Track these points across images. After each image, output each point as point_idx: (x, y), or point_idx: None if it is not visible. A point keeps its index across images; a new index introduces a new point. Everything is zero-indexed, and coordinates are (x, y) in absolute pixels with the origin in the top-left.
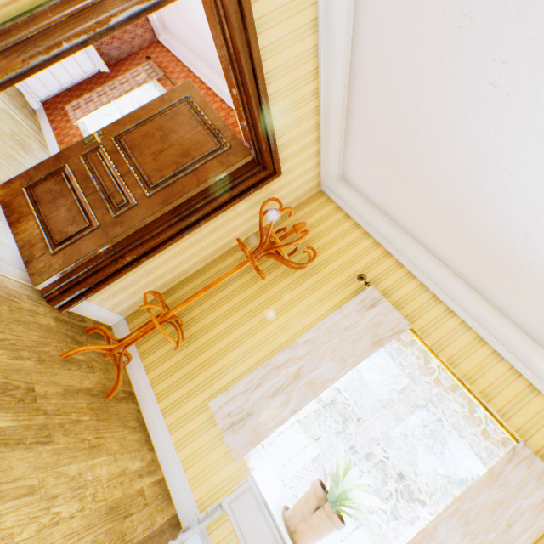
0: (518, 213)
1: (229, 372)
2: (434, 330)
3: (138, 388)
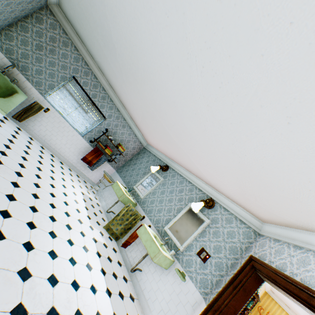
0: None
1: None
2: None
3: None
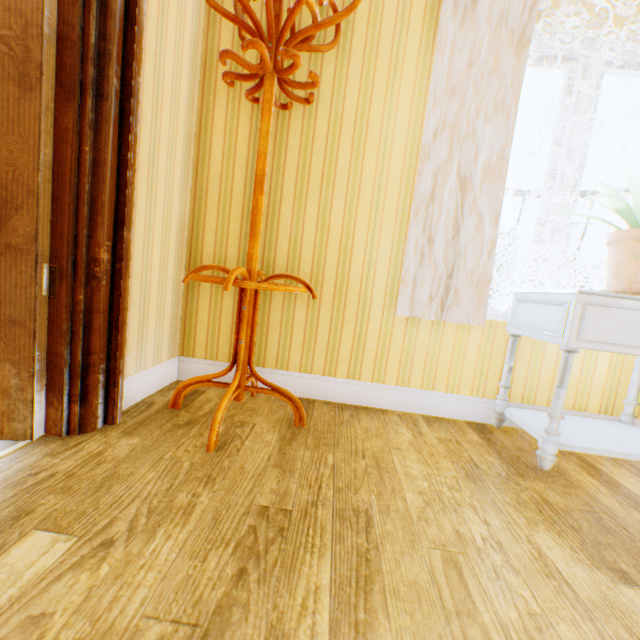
0: None
1: (375, 269)
2: None
3: (296, 390)
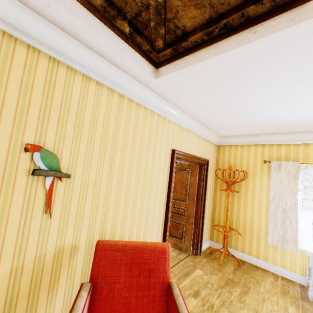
0: (293, 120)
1: (260, 228)
2: (308, 155)
3: (240, 257)
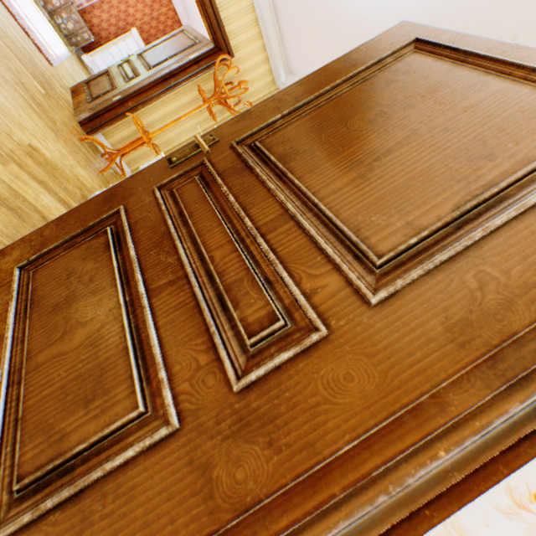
0: None
1: None
2: None
3: None
